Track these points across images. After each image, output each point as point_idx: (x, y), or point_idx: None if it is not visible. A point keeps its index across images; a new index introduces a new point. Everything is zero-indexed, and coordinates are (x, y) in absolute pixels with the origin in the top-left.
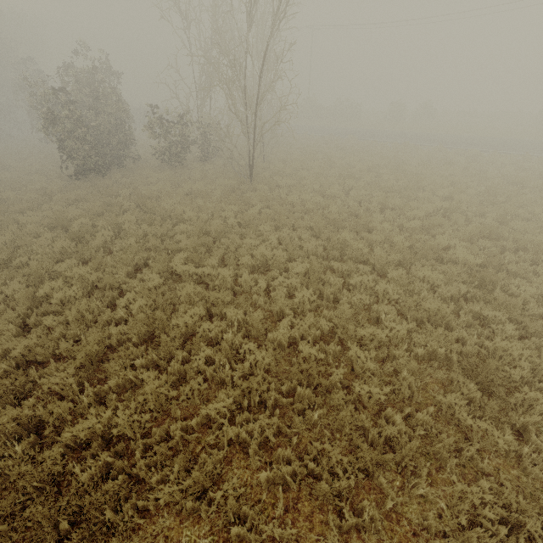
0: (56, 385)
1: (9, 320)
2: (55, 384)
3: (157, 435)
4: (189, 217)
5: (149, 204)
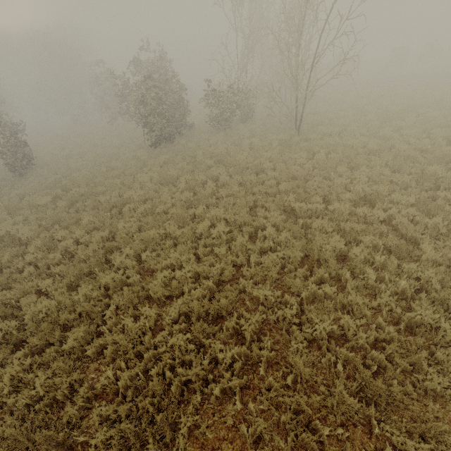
0: (269, 296)
1: (189, 250)
2: (264, 296)
3: (373, 336)
4: (267, 167)
5: (228, 160)
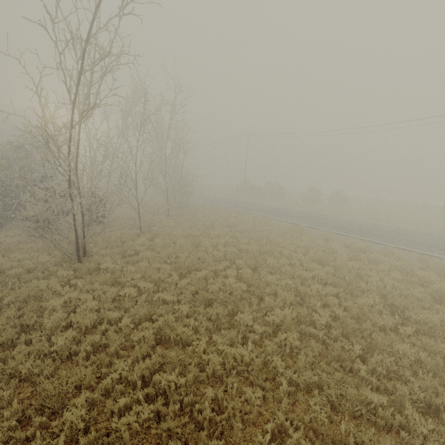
0: None
1: None
2: None
3: None
4: None
5: None
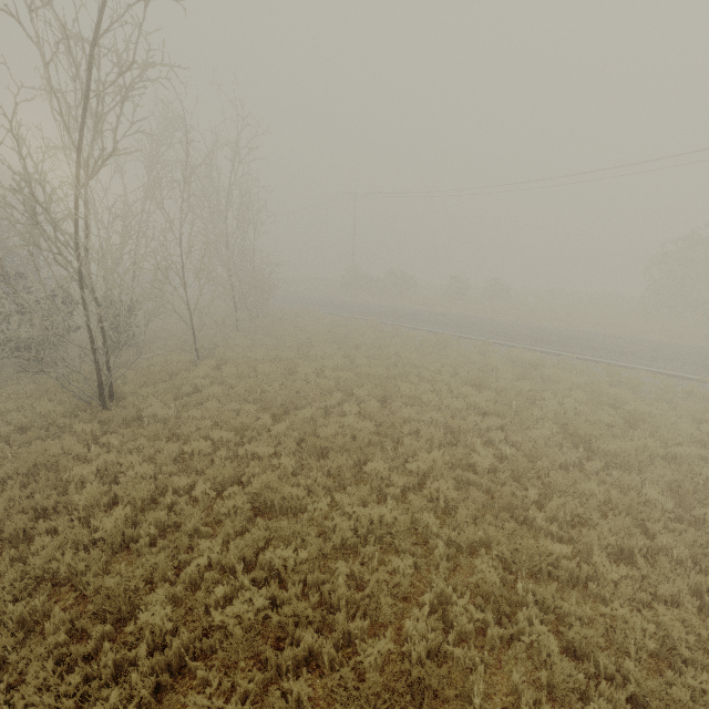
0: None
1: None
2: None
3: None
4: None
5: None
